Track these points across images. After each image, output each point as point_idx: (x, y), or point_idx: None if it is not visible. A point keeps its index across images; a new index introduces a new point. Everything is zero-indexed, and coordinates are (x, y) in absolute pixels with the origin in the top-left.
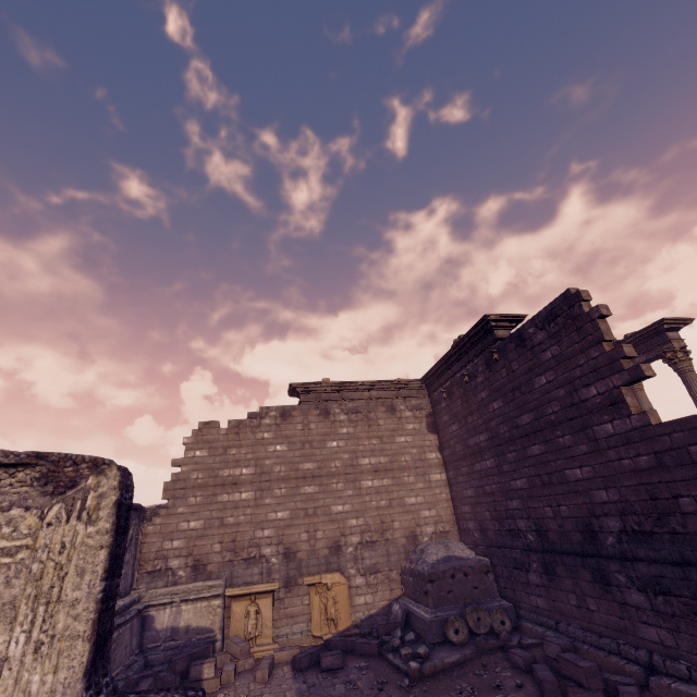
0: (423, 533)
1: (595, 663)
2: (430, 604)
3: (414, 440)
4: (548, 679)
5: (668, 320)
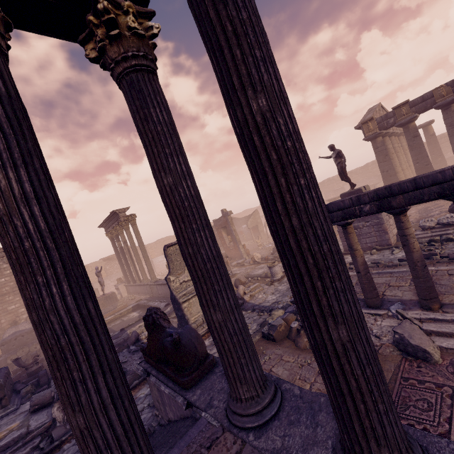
0: (21, 319)
1: (25, 361)
2: (3, 354)
3: (11, 278)
4: (16, 369)
5: (116, 210)
